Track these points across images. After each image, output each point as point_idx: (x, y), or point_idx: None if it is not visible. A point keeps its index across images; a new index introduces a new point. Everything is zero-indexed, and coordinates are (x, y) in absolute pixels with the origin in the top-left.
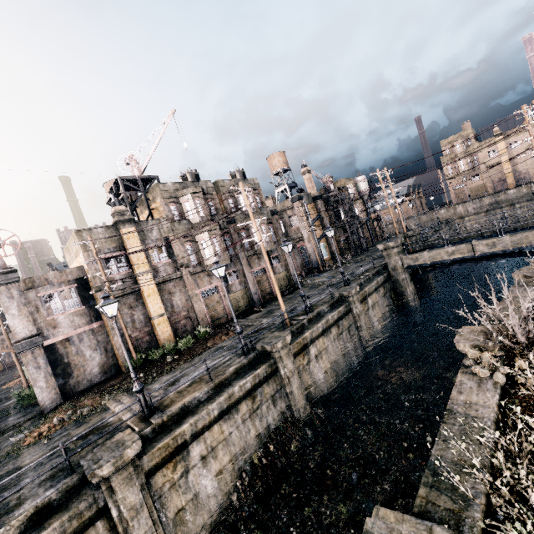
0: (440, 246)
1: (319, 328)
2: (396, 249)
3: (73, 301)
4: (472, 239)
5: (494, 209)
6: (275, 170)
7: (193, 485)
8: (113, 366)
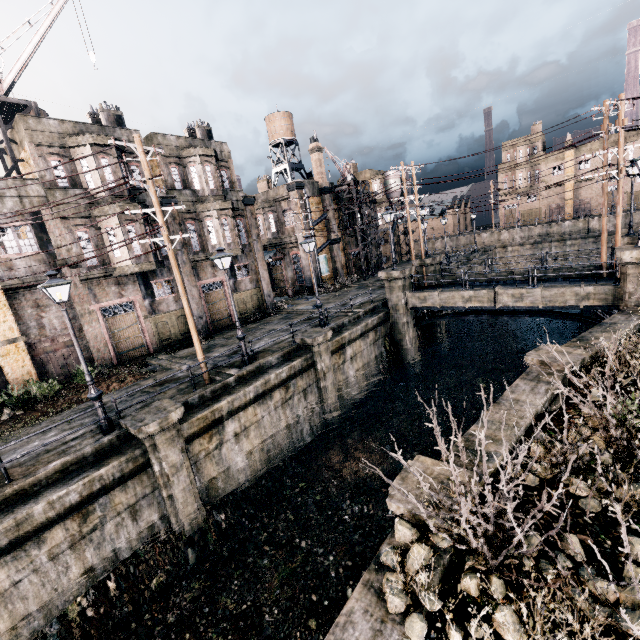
0: (461, 285)
1: (248, 393)
2: (402, 281)
3: None
4: (501, 281)
5: (542, 243)
6: (274, 139)
7: None
8: None
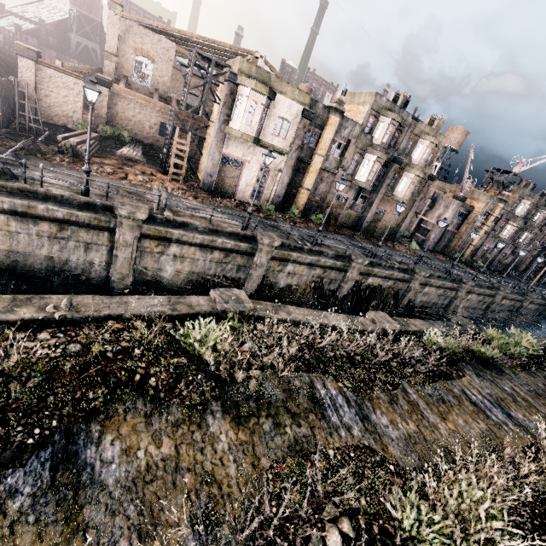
0: None
1: (538, 302)
2: None
3: (460, 218)
4: None
5: None
6: None
7: (495, 308)
8: (444, 249)
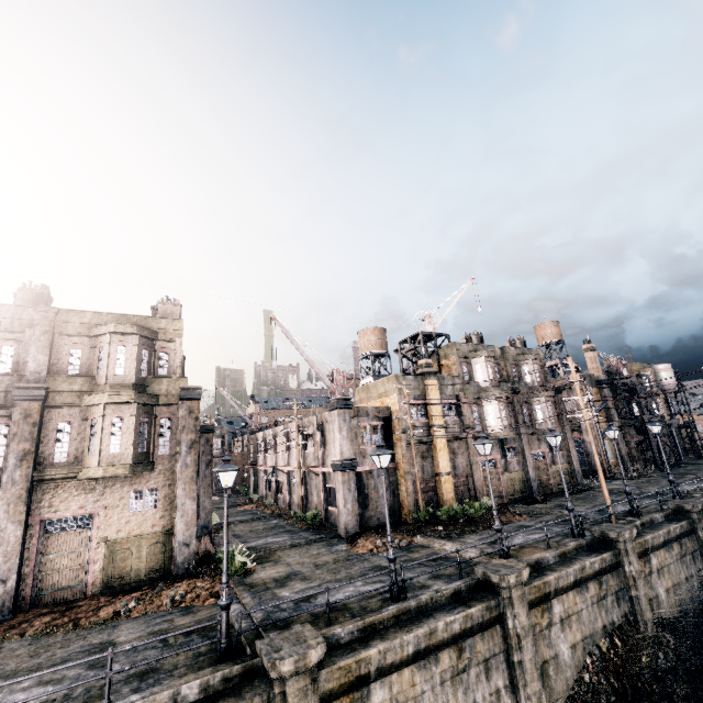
0: None
1: (660, 536)
2: None
3: (378, 437)
4: None
5: None
6: (545, 341)
7: (554, 643)
8: (396, 512)
